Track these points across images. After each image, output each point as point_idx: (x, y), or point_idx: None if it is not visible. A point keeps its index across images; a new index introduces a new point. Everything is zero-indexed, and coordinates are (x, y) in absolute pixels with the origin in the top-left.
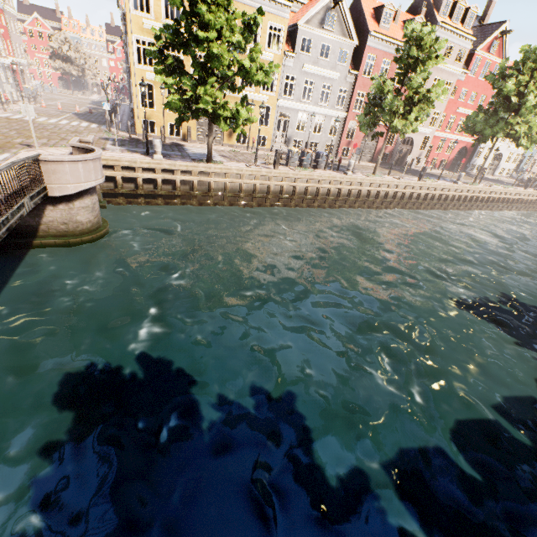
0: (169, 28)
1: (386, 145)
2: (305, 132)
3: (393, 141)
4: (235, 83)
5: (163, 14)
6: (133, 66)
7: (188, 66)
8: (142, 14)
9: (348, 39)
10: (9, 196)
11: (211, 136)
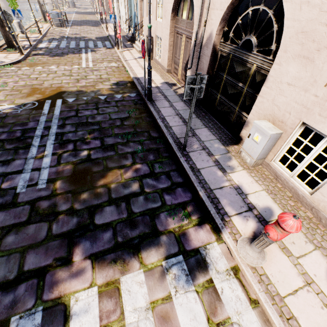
0: None
1: None
2: None
3: None
4: None
5: None
6: None
7: None
8: None
9: None
10: None
11: None
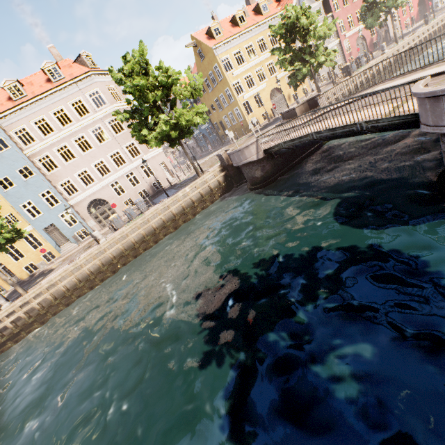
0: (276, 49)
1: (371, 38)
2: (323, 68)
3: (373, 32)
4: (317, 46)
5: (237, 65)
6: (237, 98)
7: (256, 80)
8: (230, 72)
9: (317, 2)
10: (357, 86)
11: (316, 81)
